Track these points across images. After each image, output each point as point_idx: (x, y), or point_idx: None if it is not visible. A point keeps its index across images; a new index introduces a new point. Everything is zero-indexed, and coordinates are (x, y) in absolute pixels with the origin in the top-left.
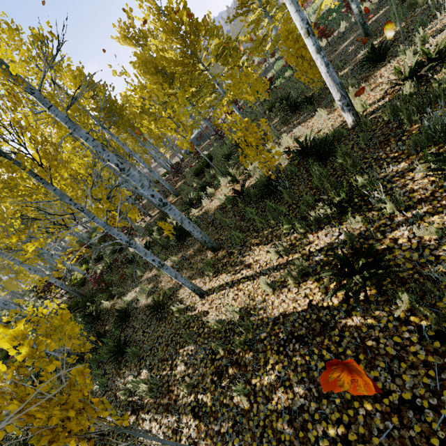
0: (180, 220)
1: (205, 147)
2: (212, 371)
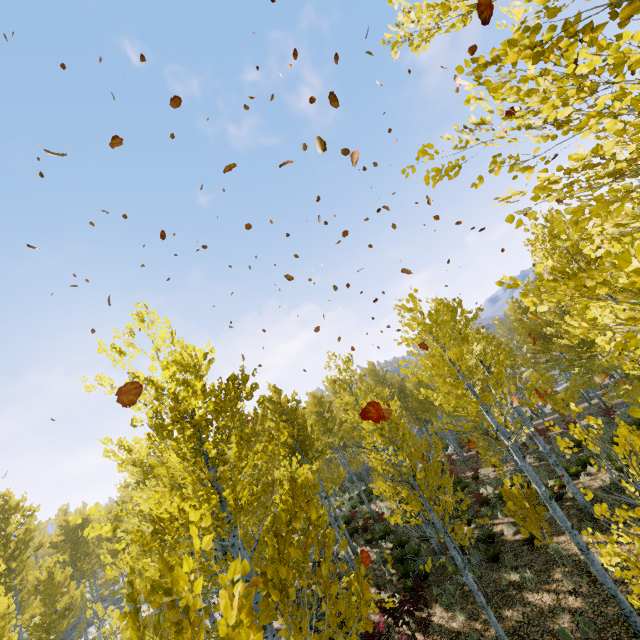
0: (566, 480)
1: (581, 413)
2: (587, 580)
